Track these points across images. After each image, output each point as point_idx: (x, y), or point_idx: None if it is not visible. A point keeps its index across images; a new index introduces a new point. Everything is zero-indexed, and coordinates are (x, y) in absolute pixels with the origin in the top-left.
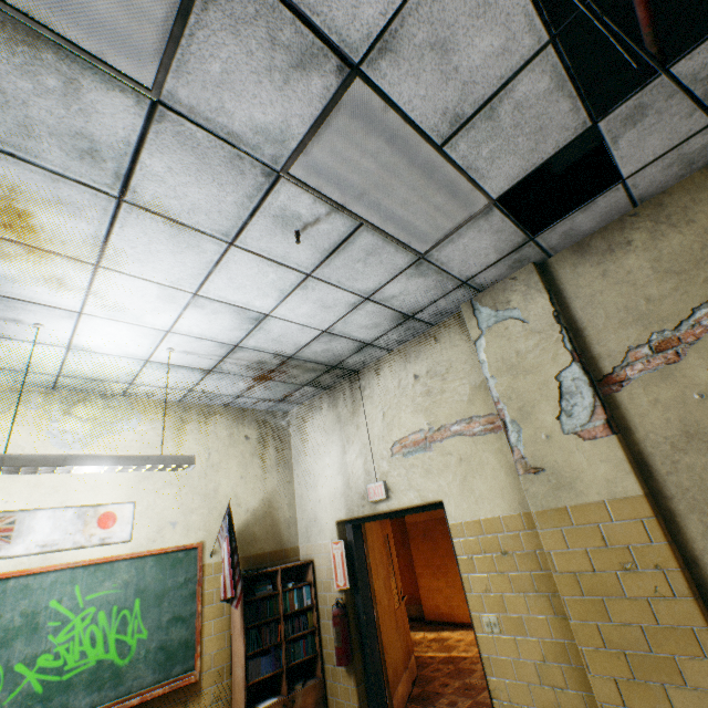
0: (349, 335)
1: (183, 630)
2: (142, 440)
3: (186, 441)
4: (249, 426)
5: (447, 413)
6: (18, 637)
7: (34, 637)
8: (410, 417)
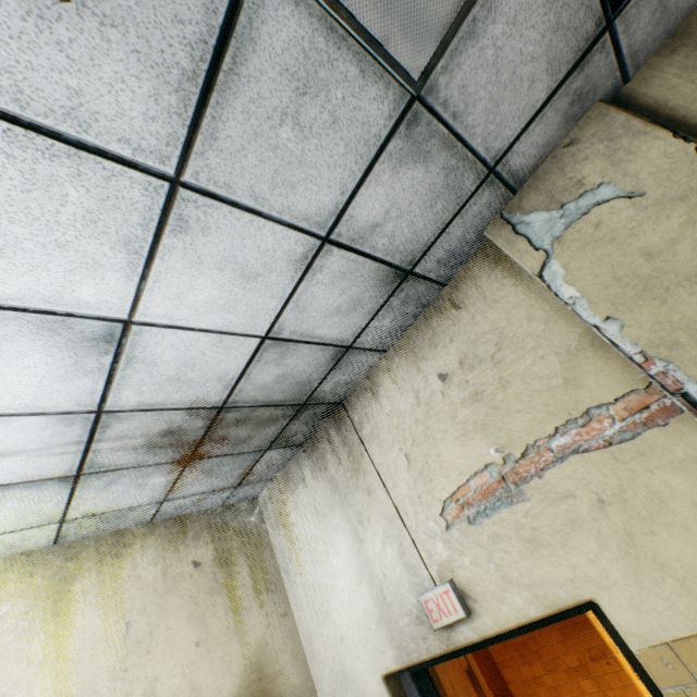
0: (311, 337)
1: None
2: None
3: (75, 618)
4: (197, 542)
5: (529, 419)
6: None
7: None
8: (459, 448)
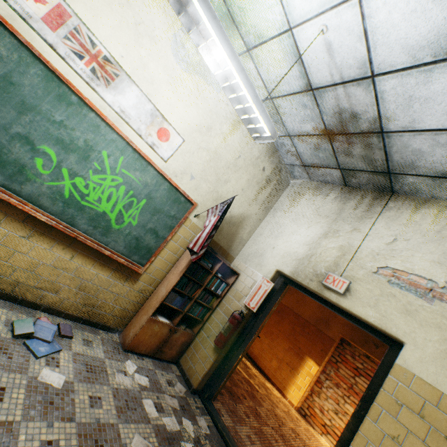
0: None
1: (153, 240)
2: (215, 105)
3: (235, 134)
4: (270, 163)
5: None
6: (74, 153)
7: (82, 162)
8: (427, 263)
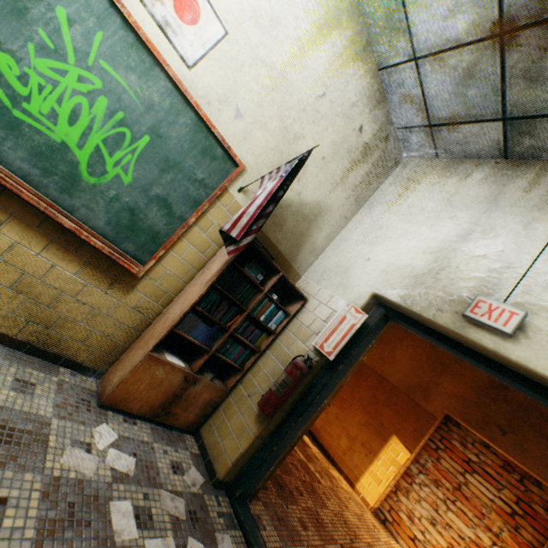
0: None
1: (162, 220)
2: None
3: (320, 48)
4: (372, 121)
5: None
6: None
7: (11, 21)
8: None
